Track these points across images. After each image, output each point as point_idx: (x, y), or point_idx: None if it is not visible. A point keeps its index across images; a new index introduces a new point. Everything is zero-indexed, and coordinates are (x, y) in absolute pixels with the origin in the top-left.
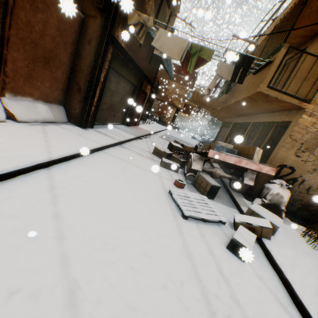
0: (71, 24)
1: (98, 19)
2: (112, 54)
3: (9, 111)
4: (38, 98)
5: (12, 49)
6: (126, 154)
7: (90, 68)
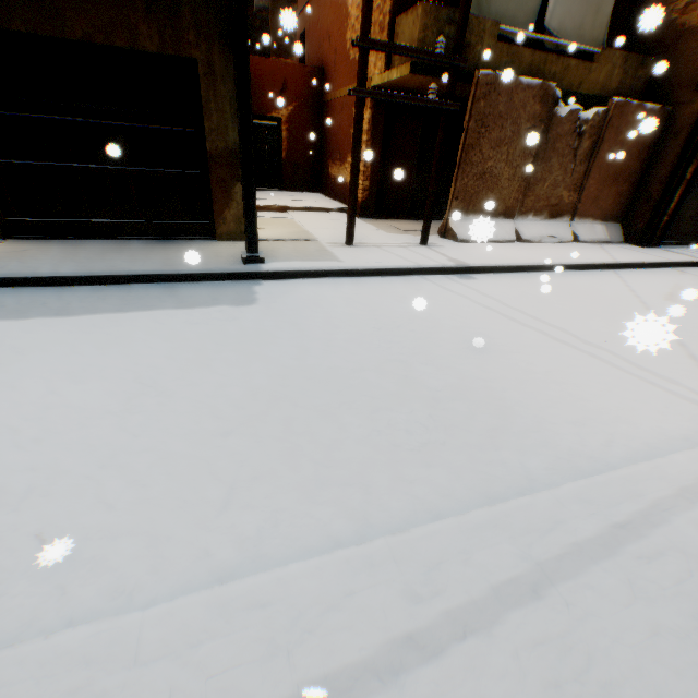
0: None
1: (693, 102)
2: None
3: (572, 233)
4: (595, 218)
5: (588, 178)
6: None
7: (669, 167)
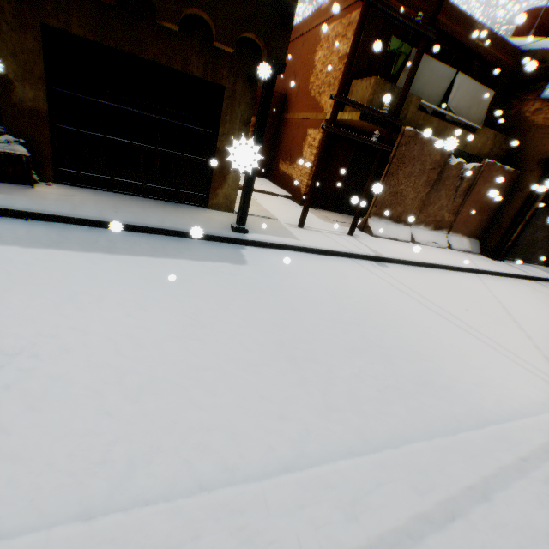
0: (506, 181)
1: (534, 171)
2: (543, 195)
3: (447, 242)
4: (463, 234)
5: (463, 207)
6: (538, 287)
7: (515, 209)
